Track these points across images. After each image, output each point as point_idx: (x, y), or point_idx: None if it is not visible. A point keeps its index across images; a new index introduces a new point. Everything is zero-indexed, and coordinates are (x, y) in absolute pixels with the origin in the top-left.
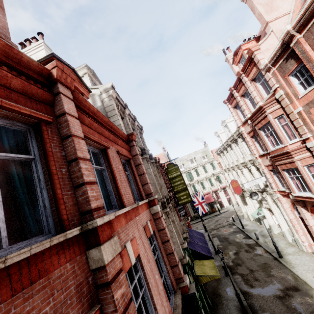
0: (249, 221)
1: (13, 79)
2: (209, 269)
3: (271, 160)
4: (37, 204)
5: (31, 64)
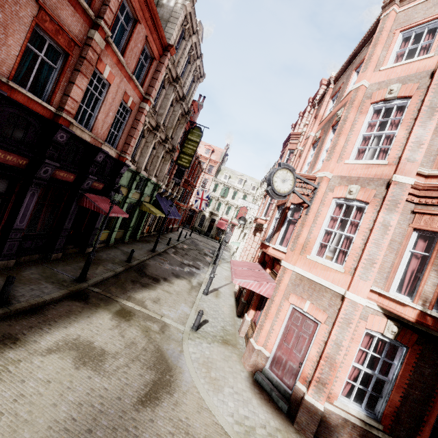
0: (229, 254)
1: None
2: (155, 211)
3: None
4: None
5: None
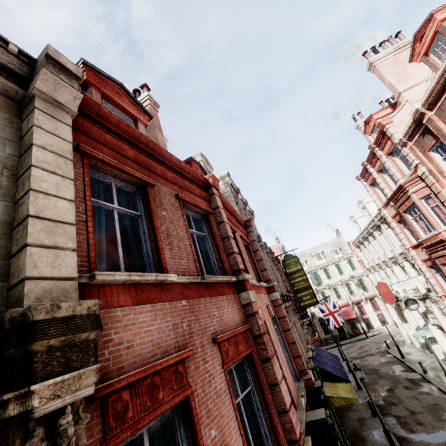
0: (413, 348)
1: (197, 190)
2: (343, 392)
3: (427, 252)
4: (210, 262)
5: (200, 178)
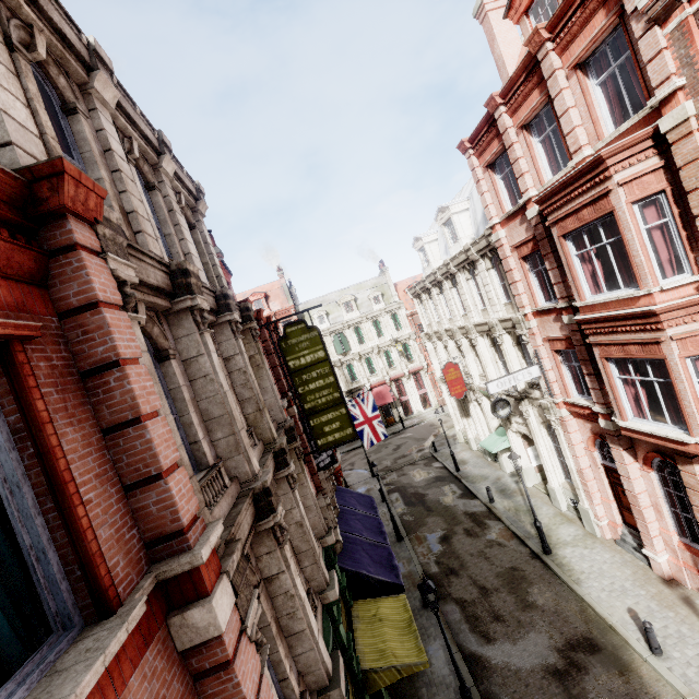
0: (469, 452)
1: None
2: (395, 634)
3: (570, 326)
4: None
5: None
